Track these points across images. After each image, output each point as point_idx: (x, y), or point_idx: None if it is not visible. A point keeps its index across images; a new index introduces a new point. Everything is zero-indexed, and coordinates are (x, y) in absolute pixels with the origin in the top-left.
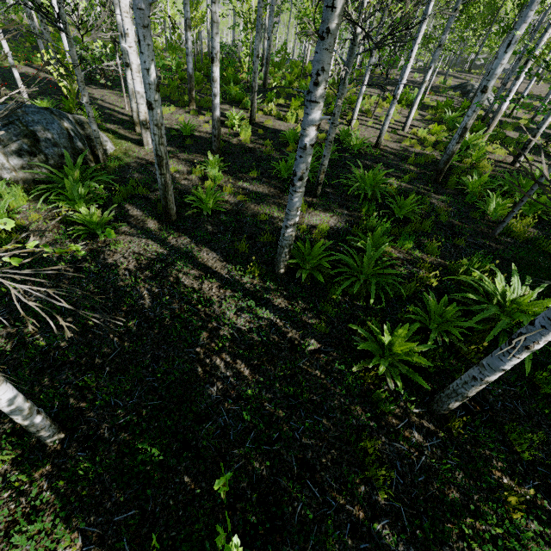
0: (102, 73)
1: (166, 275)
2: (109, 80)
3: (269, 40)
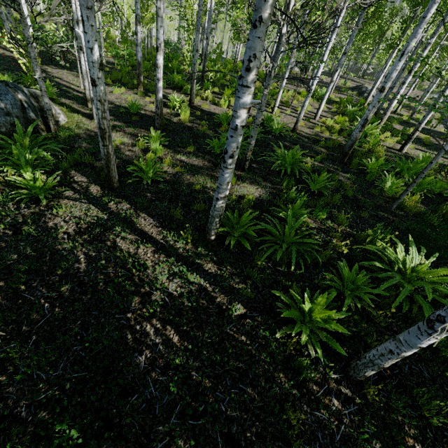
0: (61, 56)
1: (104, 239)
2: (69, 62)
3: (208, 40)
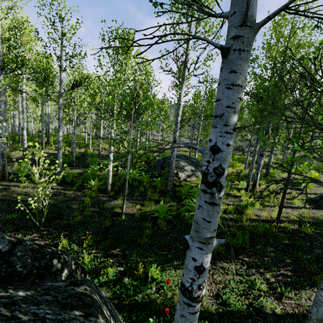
0: None
1: (7, 191)
2: None
3: (49, 125)
